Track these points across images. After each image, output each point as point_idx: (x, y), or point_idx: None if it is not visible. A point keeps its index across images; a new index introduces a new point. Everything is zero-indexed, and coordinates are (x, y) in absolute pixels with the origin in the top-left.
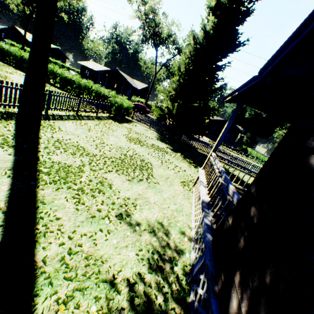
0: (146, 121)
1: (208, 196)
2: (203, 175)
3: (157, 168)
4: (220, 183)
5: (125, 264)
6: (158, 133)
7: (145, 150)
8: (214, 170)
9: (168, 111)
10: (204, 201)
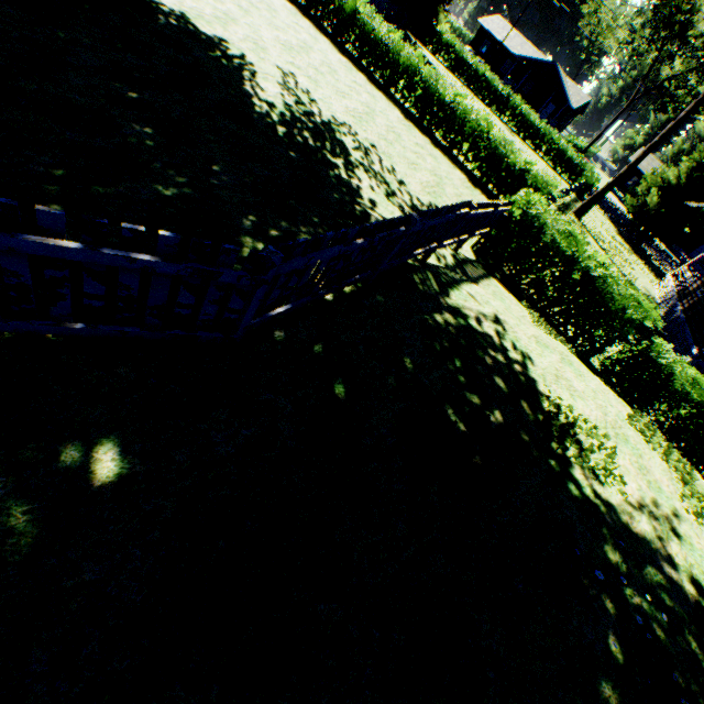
0: (602, 205)
1: (674, 285)
2: (670, 278)
3: (632, 265)
4: (685, 280)
5: (641, 291)
6: (612, 226)
7: (620, 248)
8: (682, 276)
9: (647, 207)
10: (672, 286)
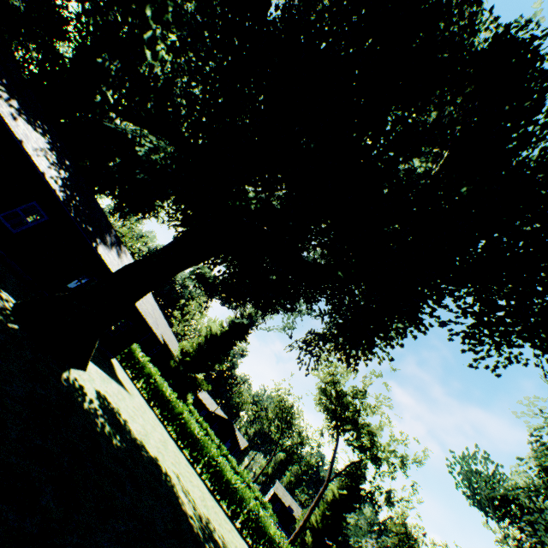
0: None
1: None
2: None
3: None
4: None
5: None
6: None
7: None
8: None
9: (307, 543)
10: None
